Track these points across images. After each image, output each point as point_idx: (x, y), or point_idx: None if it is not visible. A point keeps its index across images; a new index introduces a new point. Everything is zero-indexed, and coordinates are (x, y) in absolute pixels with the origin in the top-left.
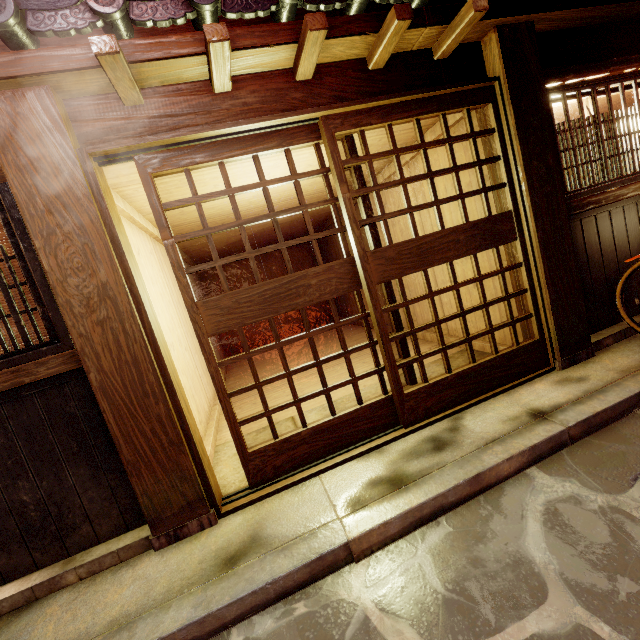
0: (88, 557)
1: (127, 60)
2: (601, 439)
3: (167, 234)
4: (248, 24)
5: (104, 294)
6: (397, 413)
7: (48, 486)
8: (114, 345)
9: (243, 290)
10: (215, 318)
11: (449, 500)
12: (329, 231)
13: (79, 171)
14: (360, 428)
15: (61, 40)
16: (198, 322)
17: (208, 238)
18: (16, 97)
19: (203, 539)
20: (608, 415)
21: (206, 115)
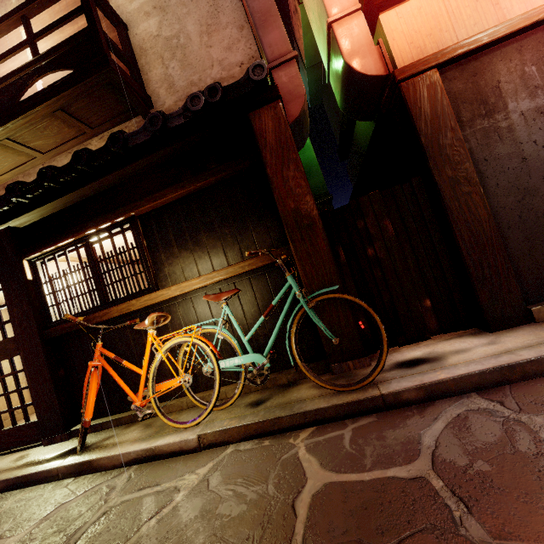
0: None
1: None
2: None
3: None
4: None
5: None
6: None
7: None
8: None
9: None
10: None
11: None
12: None
13: None
14: None
15: None
16: None
17: None
18: None
19: None
20: None
21: None
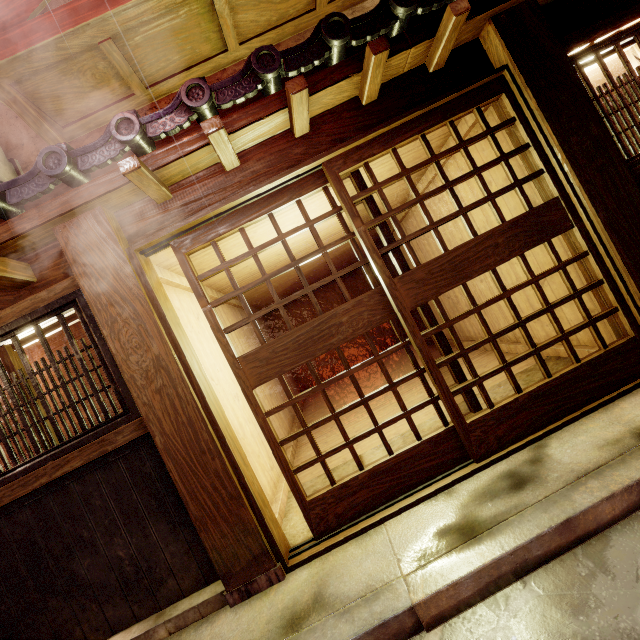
0: (174, 611)
1: (151, 169)
2: None
3: (204, 302)
4: (243, 106)
5: (158, 365)
6: (464, 446)
7: (137, 542)
8: (171, 409)
9: (277, 339)
10: (256, 370)
11: (534, 554)
12: (351, 266)
13: (128, 266)
14: (423, 466)
15: (105, 169)
16: (241, 377)
17: (239, 298)
18: (80, 222)
19: (271, 596)
20: None
21: (222, 192)
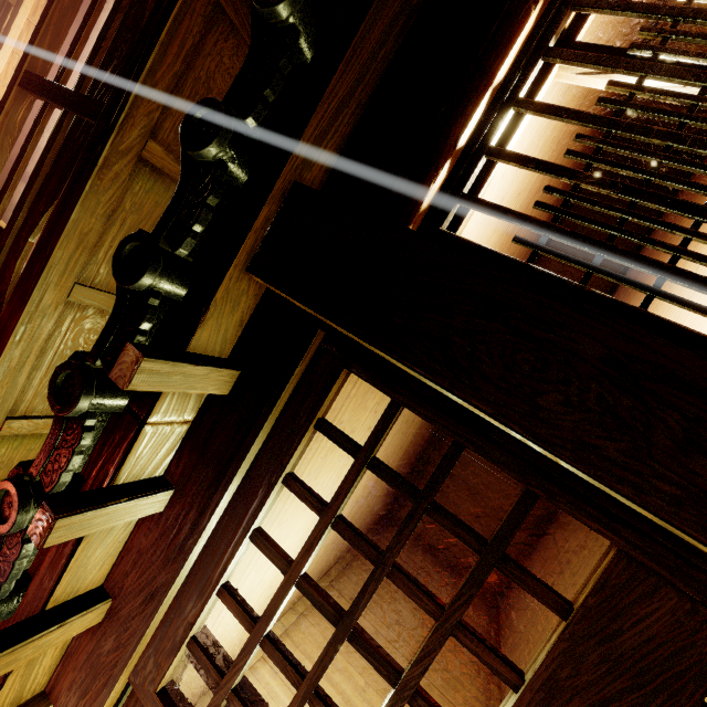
0: None
1: None
2: None
3: None
4: None
5: None
6: None
7: None
8: None
9: None
10: None
11: None
12: None
13: None
14: None
15: None
16: None
17: None
18: None
19: None
20: None
21: None
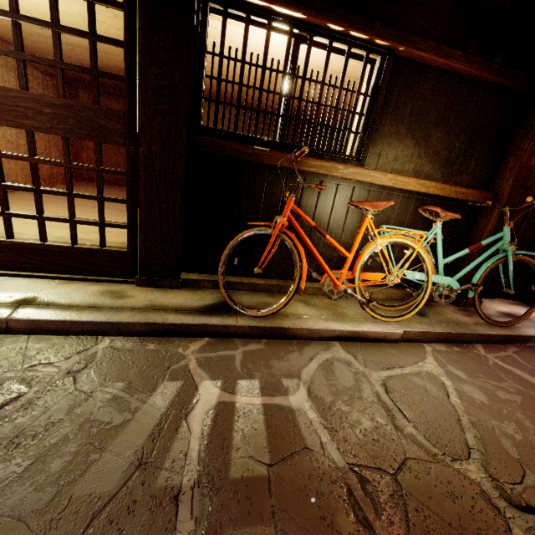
0: None
1: None
2: (34, 341)
3: None
4: None
5: None
6: None
7: None
8: None
9: None
10: None
11: None
12: None
13: None
14: None
15: None
16: None
17: None
18: None
19: None
20: (67, 327)
21: None
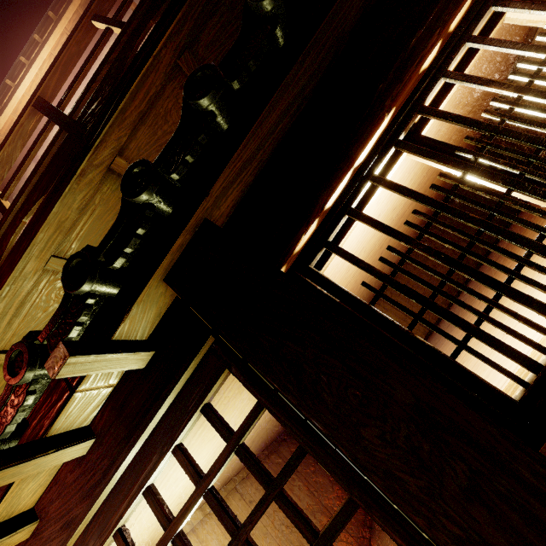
0: None
1: None
2: None
3: None
4: None
5: None
6: None
7: None
8: None
9: None
10: None
11: None
12: None
13: None
14: None
15: None
16: None
17: None
18: None
19: None
20: None
21: None
